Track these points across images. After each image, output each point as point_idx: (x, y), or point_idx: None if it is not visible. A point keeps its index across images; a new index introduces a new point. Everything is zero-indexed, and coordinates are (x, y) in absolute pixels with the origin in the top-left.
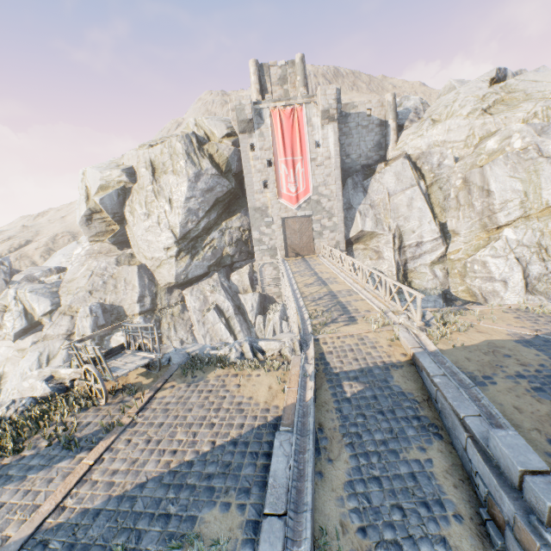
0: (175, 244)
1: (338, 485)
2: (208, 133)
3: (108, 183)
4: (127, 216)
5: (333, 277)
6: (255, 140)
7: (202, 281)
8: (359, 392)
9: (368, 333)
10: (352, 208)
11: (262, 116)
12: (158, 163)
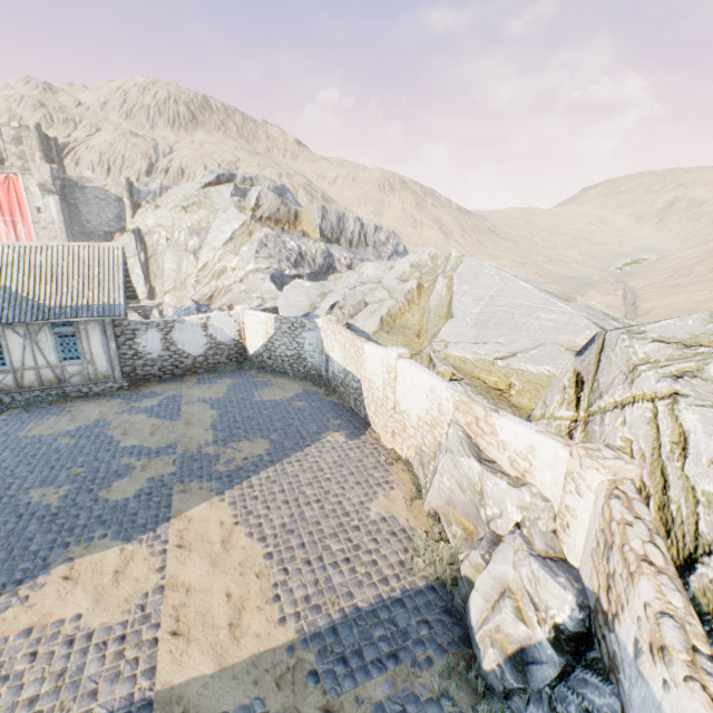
0: None
1: None
2: None
3: None
4: None
5: None
6: None
7: None
8: None
9: None
10: None
11: None
12: None
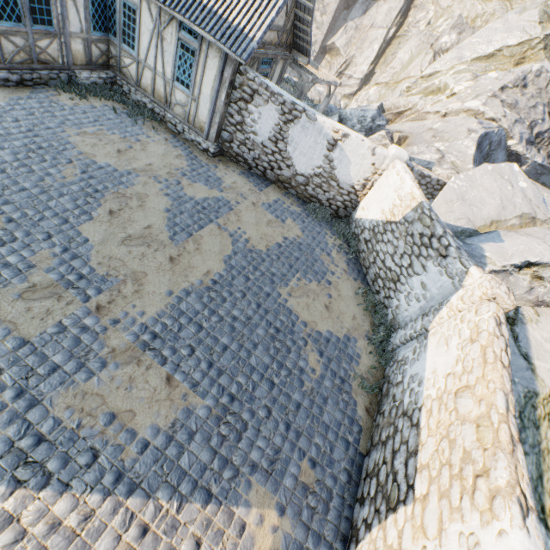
0: None
1: None
2: None
3: None
4: None
5: None
6: None
7: None
8: None
9: None
10: (346, 21)
11: None
12: None
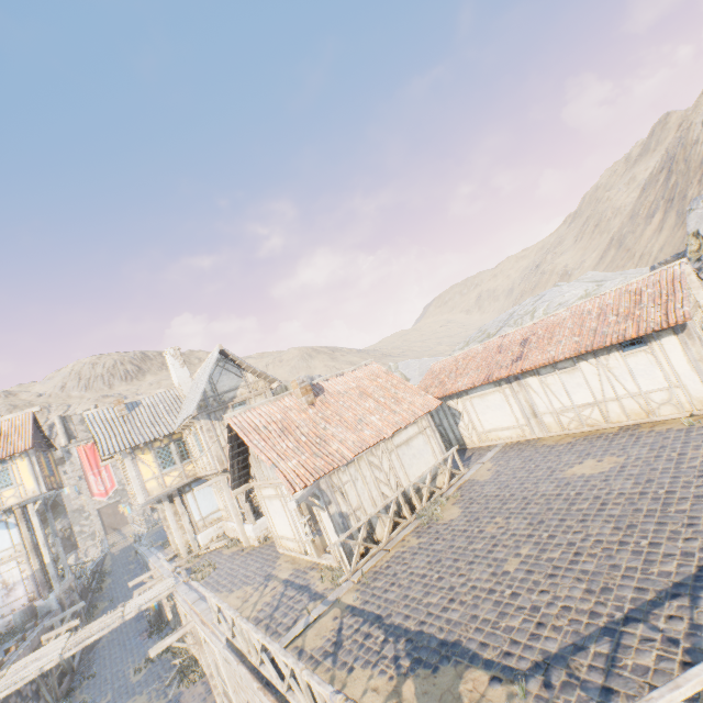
0: None
1: (109, 566)
2: None
3: None
4: None
5: (131, 530)
6: (68, 467)
7: None
8: (120, 552)
9: (130, 539)
10: None
11: (71, 452)
12: None
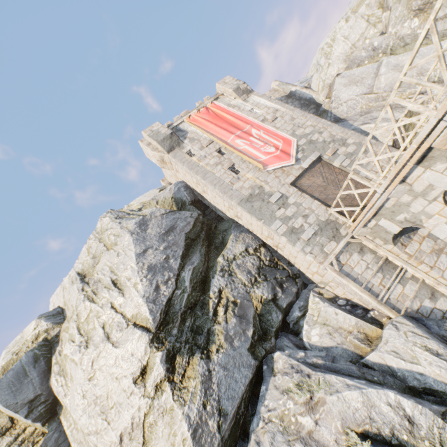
0: (152, 348)
1: None
2: (140, 206)
3: (15, 354)
4: (53, 384)
5: None
6: (189, 147)
7: (264, 400)
8: None
9: None
10: None
11: (181, 130)
12: (88, 265)
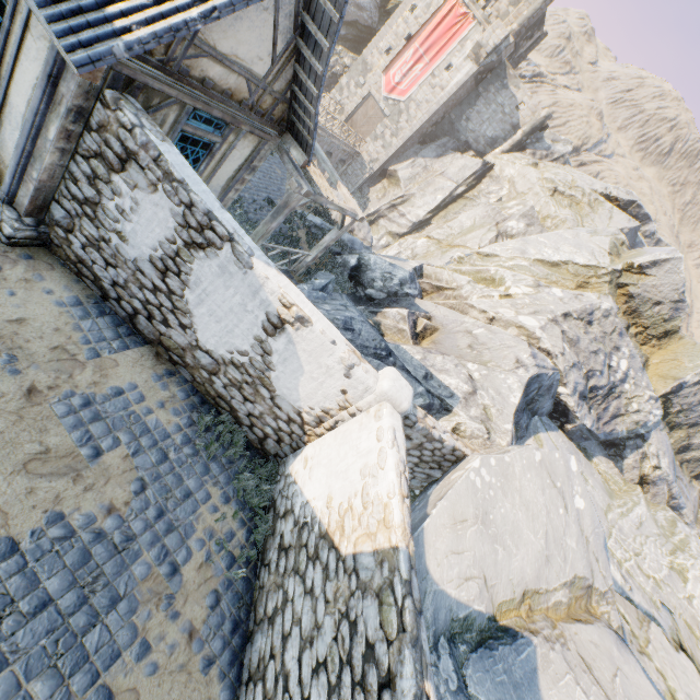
0: None
1: None
2: None
3: None
4: None
5: None
6: (420, 5)
7: None
8: None
9: None
10: (416, 155)
11: None
12: None
